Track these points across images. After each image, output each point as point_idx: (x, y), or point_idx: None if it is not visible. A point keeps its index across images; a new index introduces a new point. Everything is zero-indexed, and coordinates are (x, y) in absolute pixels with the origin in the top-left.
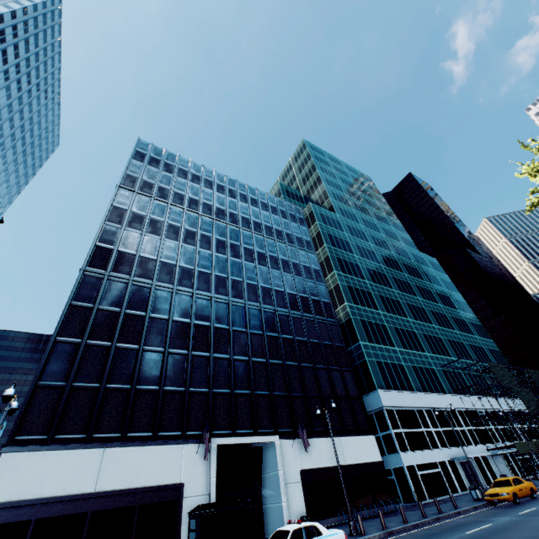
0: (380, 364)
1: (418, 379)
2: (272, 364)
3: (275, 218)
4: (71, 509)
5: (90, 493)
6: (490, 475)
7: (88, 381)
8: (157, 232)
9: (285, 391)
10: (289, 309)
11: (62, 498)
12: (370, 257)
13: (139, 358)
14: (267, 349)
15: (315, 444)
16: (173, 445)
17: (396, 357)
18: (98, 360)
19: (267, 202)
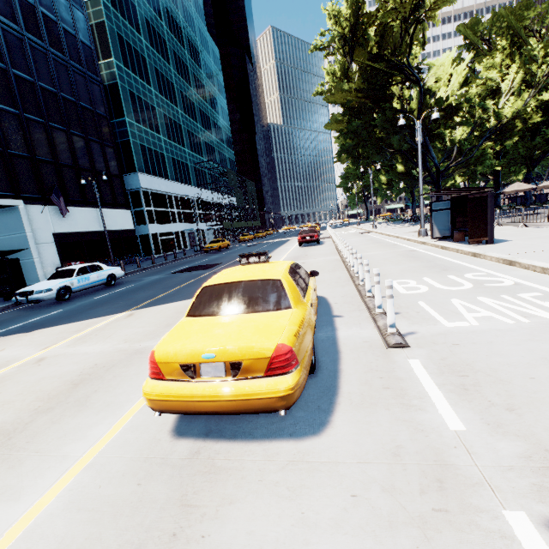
0: (144, 148)
1: (175, 170)
2: (0, 110)
3: None
4: None
5: None
6: (203, 240)
7: None
8: None
9: (27, 152)
10: (23, 28)
11: None
12: (152, 2)
13: None
14: None
15: (70, 212)
16: None
17: (160, 146)
18: None
19: None
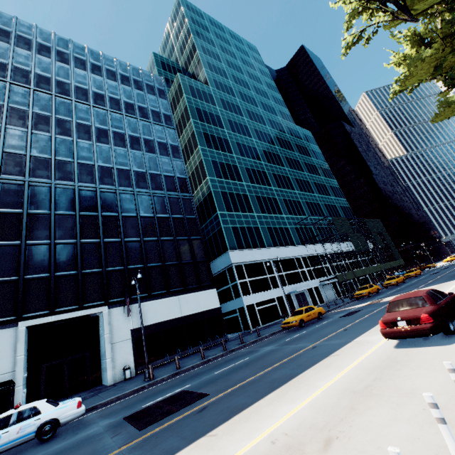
0: (235, 229)
1: (271, 237)
2: (107, 242)
3: (126, 89)
4: None
5: None
6: (318, 299)
7: None
8: None
9: (122, 265)
10: (134, 187)
11: None
12: (242, 131)
13: None
14: (101, 229)
15: (151, 305)
16: None
17: (253, 221)
18: None
19: (116, 70)
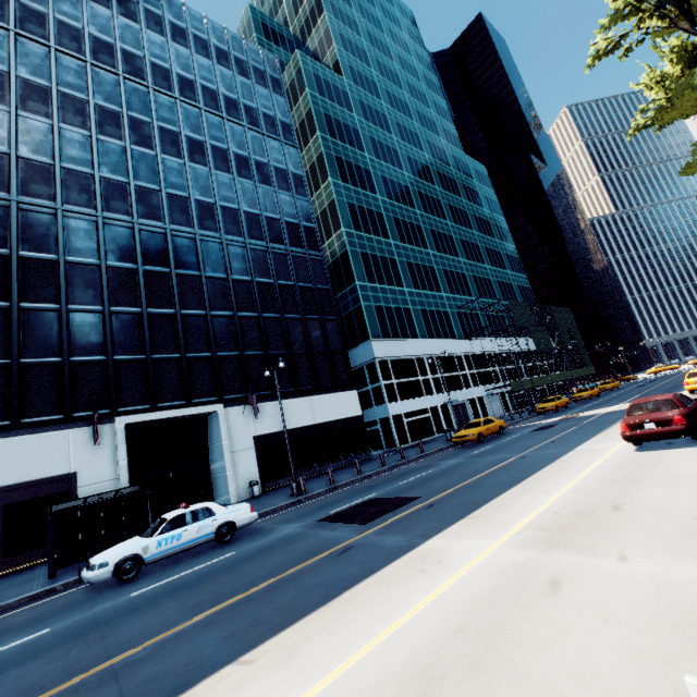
0: (380, 309)
1: (426, 324)
2: (216, 317)
3: (225, 74)
4: None
5: None
6: (482, 413)
7: None
8: None
9: (237, 350)
10: (246, 237)
11: None
12: (389, 158)
13: None
14: (207, 297)
15: (276, 407)
16: (51, 433)
17: (402, 300)
18: None
19: (207, 38)
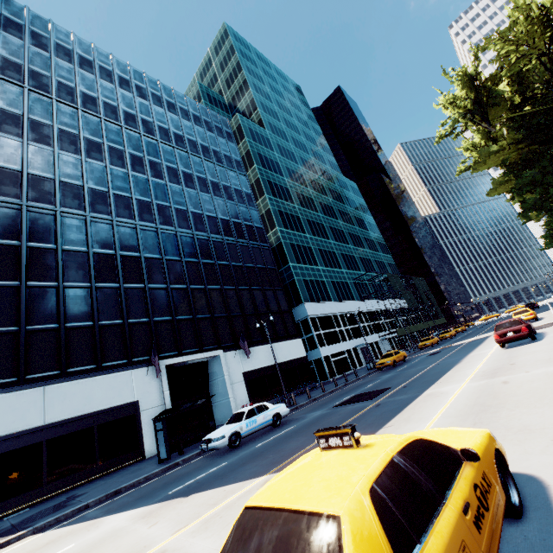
0: (306, 281)
1: (336, 291)
2: (211, 289)
3: (199, 131)
4: (22, 443)
5: (40, 427)
6: (379, 353)
7: (1, 326)
8: (46, 140)
9: (225, 312)
10: (223, 235)
11: (8, 436)
12: (299, 180)
13: (61, 296)
14: (204, 276)
15: (254, 351)
16: (121, 372)
17: (319, 275)
18: (6, 303)
19: (187, 109)
